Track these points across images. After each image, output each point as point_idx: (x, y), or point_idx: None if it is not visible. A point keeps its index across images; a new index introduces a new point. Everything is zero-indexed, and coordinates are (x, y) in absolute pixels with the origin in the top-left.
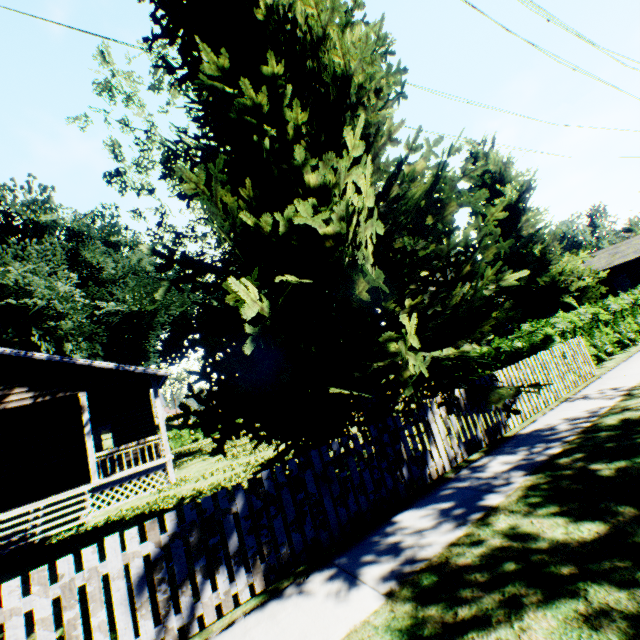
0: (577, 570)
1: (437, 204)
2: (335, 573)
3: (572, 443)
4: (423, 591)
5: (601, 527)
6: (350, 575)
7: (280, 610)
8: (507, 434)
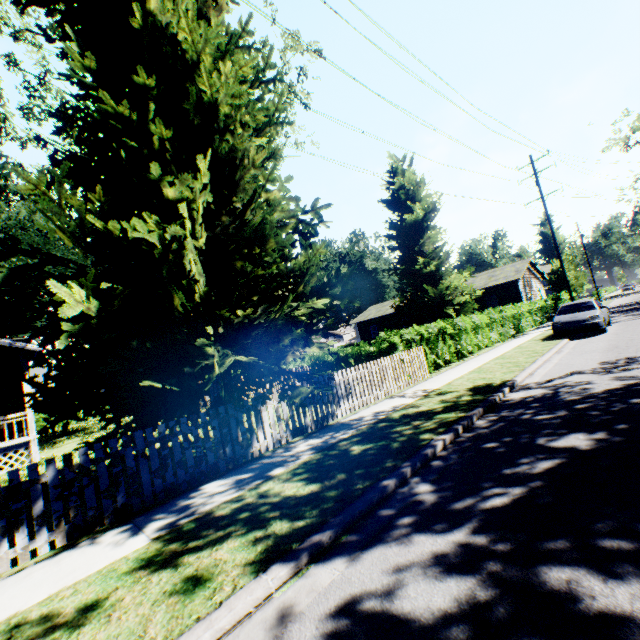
0: (279, 513)
1: (262, 238)
2: (128, 528)
3: (360, 430)
4: (179, 534)
5: (317, 487)
6: (138, 528)
7: (67, 557)
8: (331, 422)
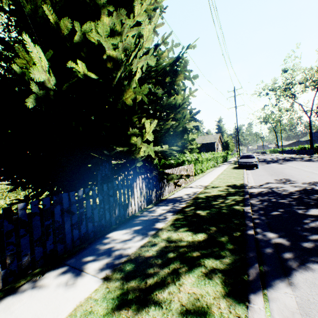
0: (199, 254)
1: (175, 72)
2: (66, 270)
3: (190, 203)
4: (127, 273)
5: (205, 235)
6: (78, 270)
7: (15, 303)
8: (163, 198)
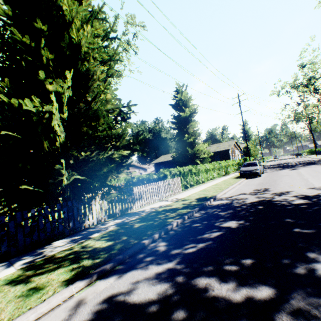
0: (88, 256)
1: (97, 117)
2: (5, 264)
3: (141, 216)
4: (33, 266)
5: (112, 243)
6: (11, 264)
7: None
8: (129, 212)
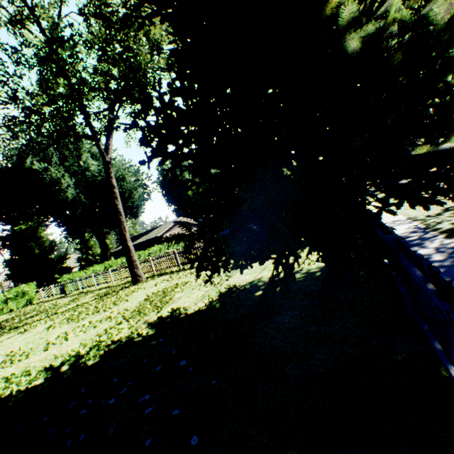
0: None
1: None
2: None
3: (452, 236)
4: None
5: None
6: None
7: None
8: None
